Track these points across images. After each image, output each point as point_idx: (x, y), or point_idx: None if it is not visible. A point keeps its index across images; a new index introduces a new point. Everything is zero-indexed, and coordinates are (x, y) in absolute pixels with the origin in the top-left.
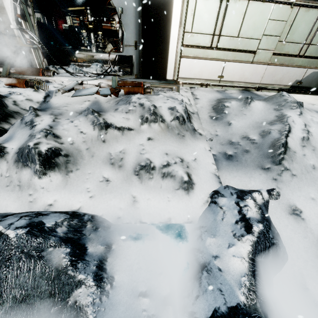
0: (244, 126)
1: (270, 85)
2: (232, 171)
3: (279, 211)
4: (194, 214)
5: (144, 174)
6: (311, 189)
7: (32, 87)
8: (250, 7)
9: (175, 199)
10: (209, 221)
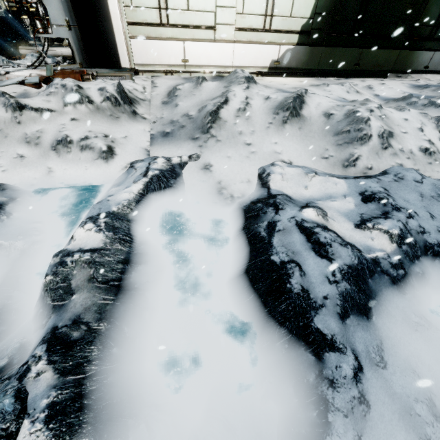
0: (189, 106)
1: (245, 68)
2: (165, 145)
3: (194, 168)
4: (111, 178)
5: (62, 149)
6: (231, 150)
7: None
8: None
9: (93, 167)
10: (122, 179)
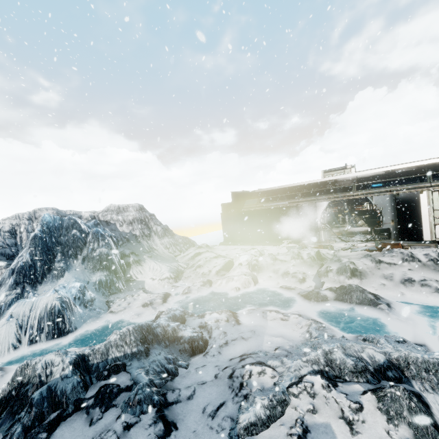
0: None
1: None
2: None
3: None
4: None
5: (407, 284)
6: None
7: (326, 248)
8: None
9: (432, 297)
10: None
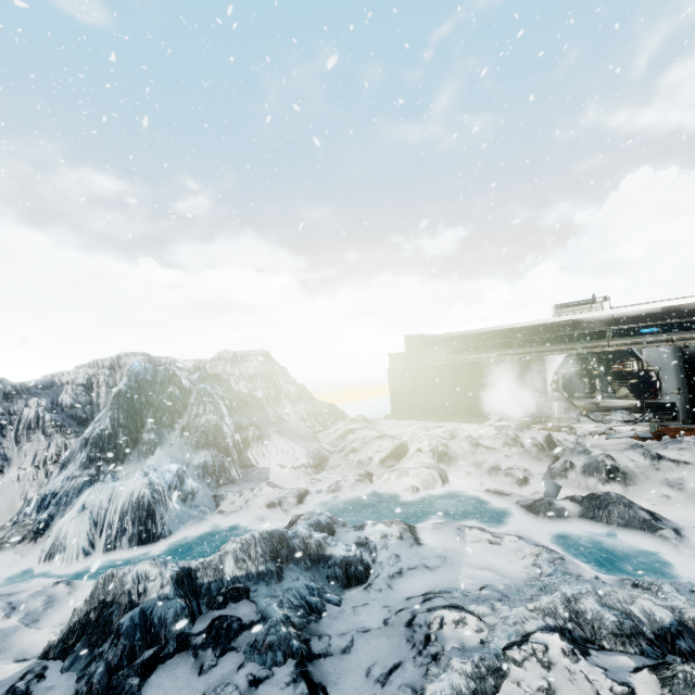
0: None
1: None
2: None
3: None
4: None
5: None
6: None
7: (563, 431)
8: None
9: None
10: None
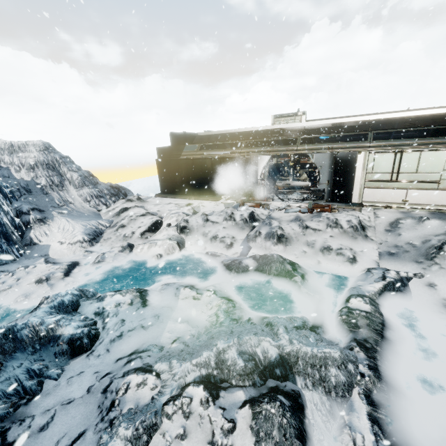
0: (412, 237)
1: None
2: (391, 261)
3: (418, 283)
4: (354, 274)
5: (325, 252)
6: None
7: (262, 207)
8: (423, 155)
9: (343, 266)
10: (363, 277)
